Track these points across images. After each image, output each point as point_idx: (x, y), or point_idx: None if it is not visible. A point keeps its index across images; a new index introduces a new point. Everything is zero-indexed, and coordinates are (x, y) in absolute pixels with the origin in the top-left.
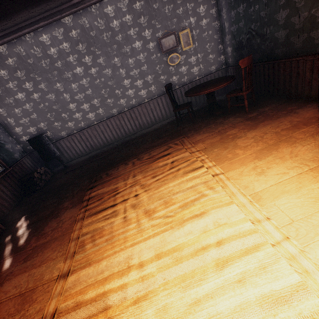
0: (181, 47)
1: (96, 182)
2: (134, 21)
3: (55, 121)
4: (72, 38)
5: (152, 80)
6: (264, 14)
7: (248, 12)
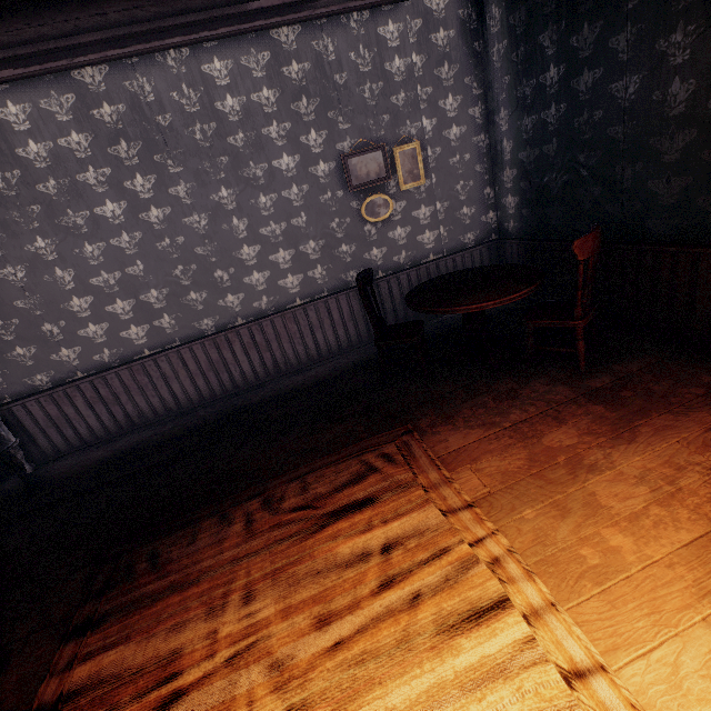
0: (397, 182)
1: (107, 597)
2: (282, 106)
3: (18, 343)
4: (100, 123)
5: (317, 254)
6: (620, 132)
7: (573, 124)
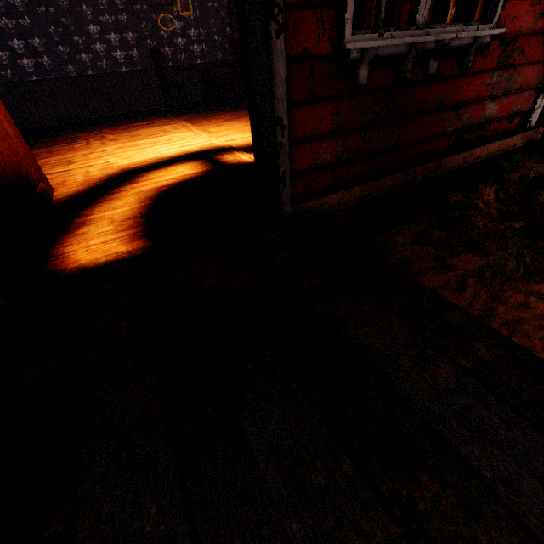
0: (178, 10)
1: (44, 137)
2: None
3: None
4: None
5: (134, 42)
6: None
7: None
